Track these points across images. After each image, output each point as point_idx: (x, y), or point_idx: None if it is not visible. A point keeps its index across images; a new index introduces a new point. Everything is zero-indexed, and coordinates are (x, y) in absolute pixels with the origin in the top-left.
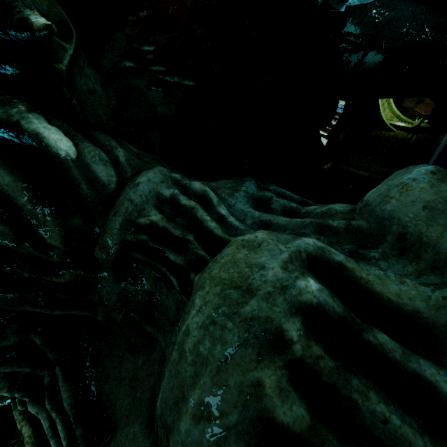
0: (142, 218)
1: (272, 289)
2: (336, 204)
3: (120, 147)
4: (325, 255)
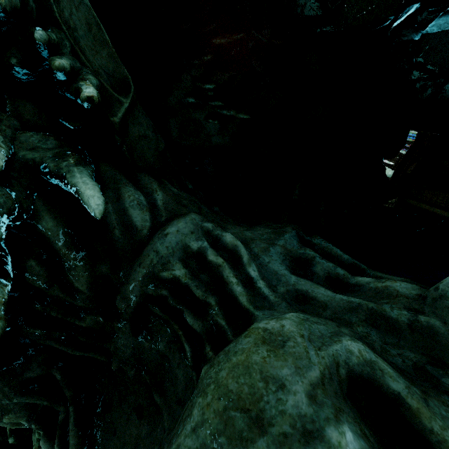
0: (165, 272)
1: (290, 429)
2: (397, 282)
3: (160, 190)
4: (375, 376)
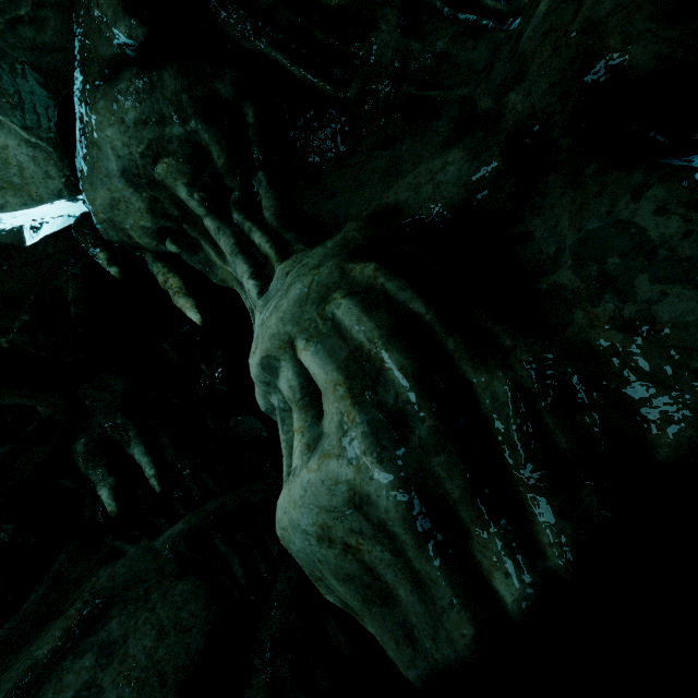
0: None
1: None
2: None
3: None
4: None
